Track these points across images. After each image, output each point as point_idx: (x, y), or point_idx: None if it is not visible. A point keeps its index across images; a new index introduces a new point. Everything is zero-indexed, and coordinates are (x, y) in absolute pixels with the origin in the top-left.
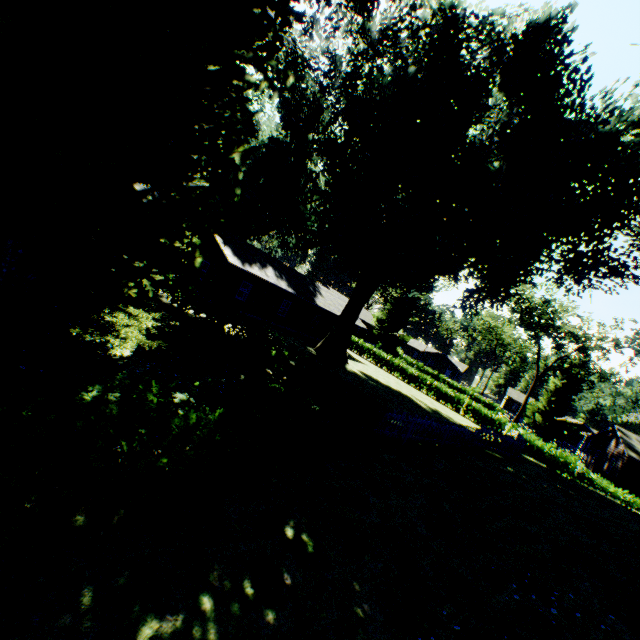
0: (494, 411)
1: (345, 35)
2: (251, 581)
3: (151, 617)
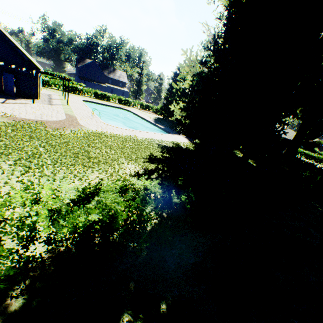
0: None
1: None
2: None
3: None
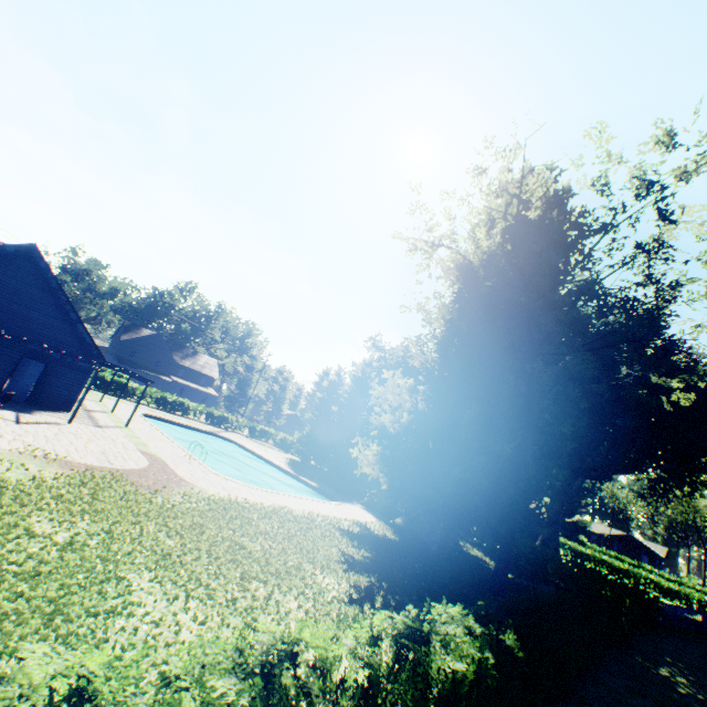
0: None
1: None
2: (673, 667)
3: (658, 666)
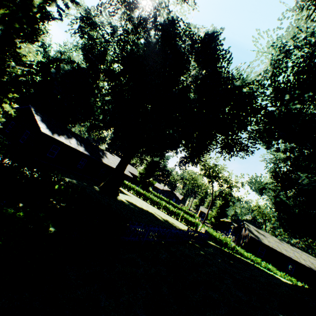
0: (194, 218)
1: (121, 19)
2: None
3: None
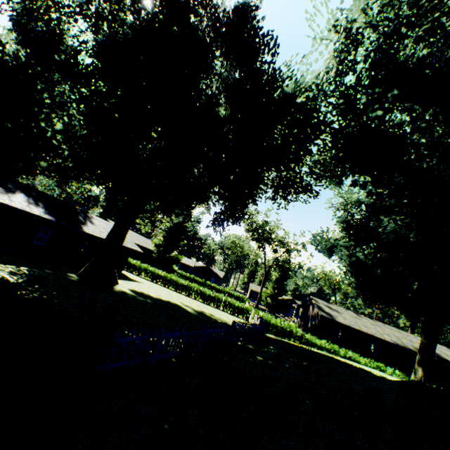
0: (243, 301)
1: None
2: None
3: None
